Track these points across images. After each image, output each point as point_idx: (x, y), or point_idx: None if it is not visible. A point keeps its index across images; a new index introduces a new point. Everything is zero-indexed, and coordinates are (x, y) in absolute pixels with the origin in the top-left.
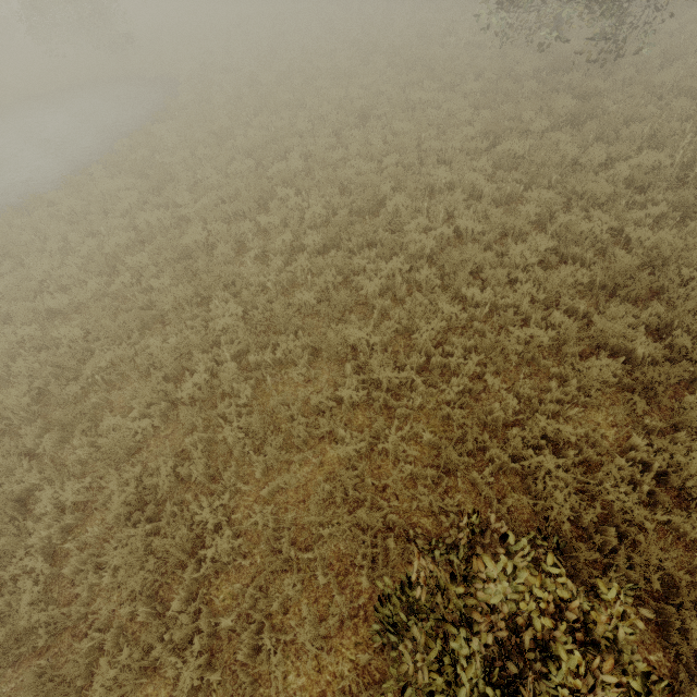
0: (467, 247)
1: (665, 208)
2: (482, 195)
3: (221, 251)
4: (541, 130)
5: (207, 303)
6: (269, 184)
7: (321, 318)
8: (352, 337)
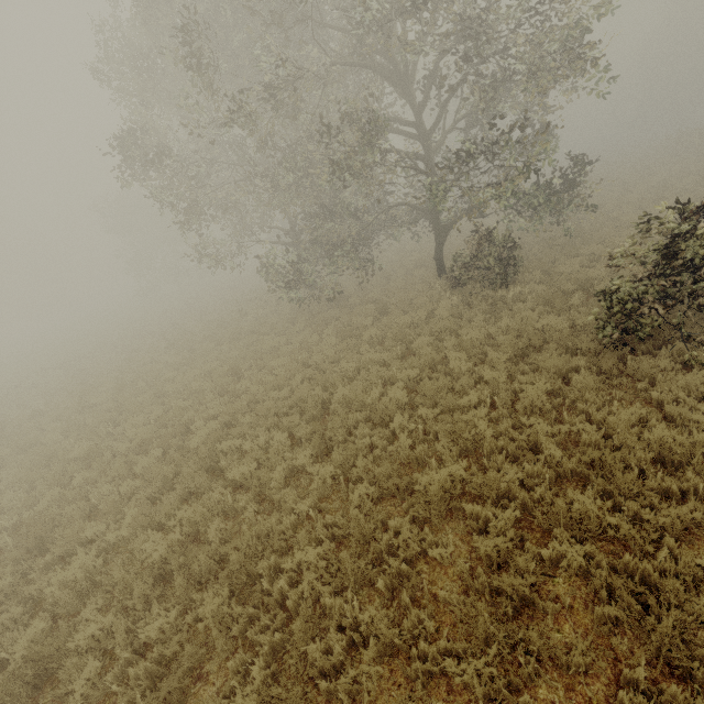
0: (425, 383)
1: (483, 315)
2: (386, 361)
3: (213, 531)
4: (370, 323)
5: (244, 596)
6: (206, 449)
7: (383, 504)
8: (447, 477)
